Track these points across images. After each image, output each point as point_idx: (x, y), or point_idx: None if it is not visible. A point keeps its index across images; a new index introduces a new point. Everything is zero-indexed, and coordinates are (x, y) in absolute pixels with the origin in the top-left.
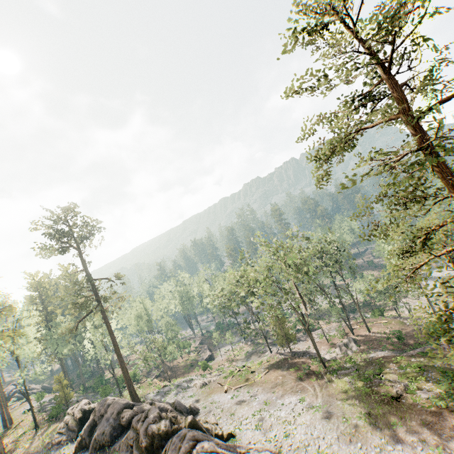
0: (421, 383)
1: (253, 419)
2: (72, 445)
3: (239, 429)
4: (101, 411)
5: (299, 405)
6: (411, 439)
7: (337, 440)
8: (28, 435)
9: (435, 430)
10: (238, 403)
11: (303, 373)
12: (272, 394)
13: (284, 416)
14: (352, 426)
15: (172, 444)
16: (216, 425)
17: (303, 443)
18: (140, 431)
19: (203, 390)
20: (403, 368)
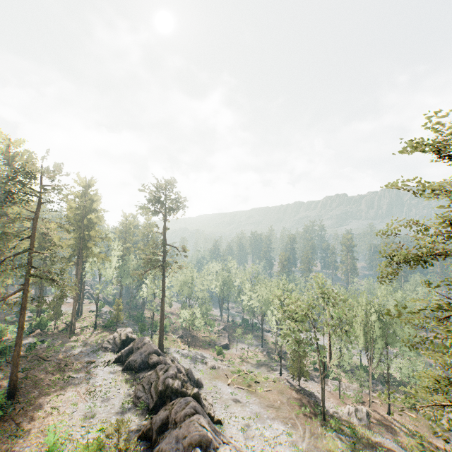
0: None
1: (241, 421)
2: (113, 355)
3: (227, 421)
4: (138, 344)
5: (284, 435)
6: None
7: None
8: (89, 329)
9: None
10: (235, 400)
11: (300, 411)
12: (265, 411)
13: (268, 436)
14: None
15: (179, 403)
16: (211, 406)
17: None
18: (160, 377)
19: (212, 372)
20: None
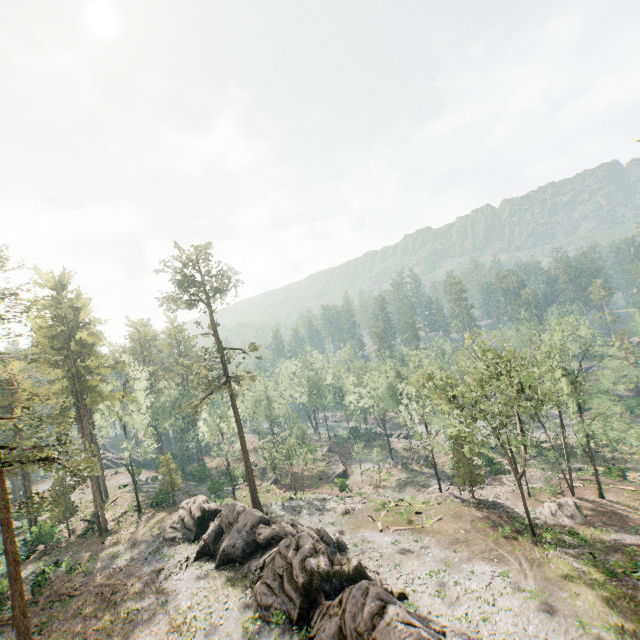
0: None
1: (429, 581)
2: (189, 546)
3: (411, 589)
4: (229, 517)
5: (497, 580)
6: None
7: None
8: (130, 517)
9: None
10: (403, 552)
11: (498, 535)
12: (452, 552)
13: (477, 589)
14: (591, 636)
15: (352, 597)
16: (377, 574)
17: (511, 636)
18: (293, 562)
19: (347, 519)
20: None
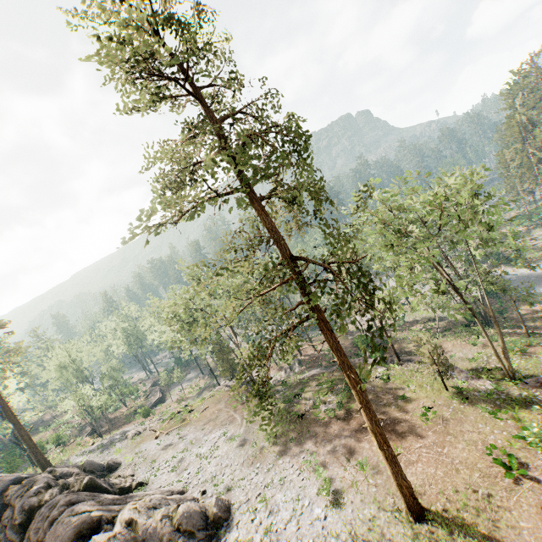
0: (328, 397)
1: (173, 462)
2: None
3: (154, 476)
4: None
5: (222, 438)
6: (299, 451)
7: (241, 465)
8: None
9: (320, 439)
10: (165, 448)
11: (238, 404)
12: (201, 431)
13: (204, 452)
14: (258, 449)
15: (40, 515)
16: (132, 477)
17: (211, 475)
18: (16, 508)
19: (134, 440)
20: (321, 385)
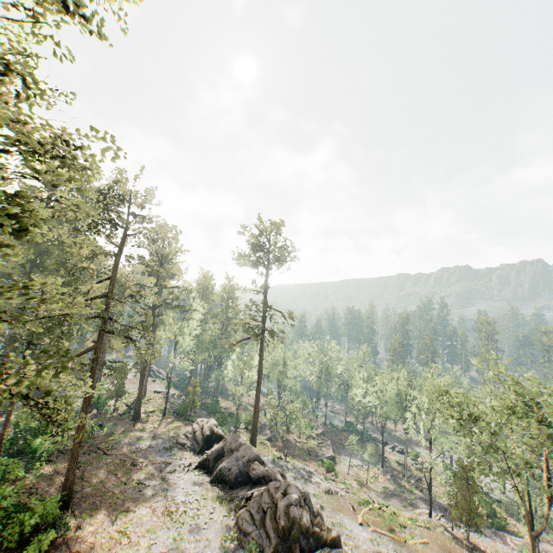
0: None
1: None
2: (193, 456)
3: None
4: (231, 444)
5: None
6: None
7: None
8: (156, 416)
9: None
10: None
11: None
12: None
13: None
14: None
15: None
16: None
17: None
18: (279, 503)
19: (329, 498)
20: None
